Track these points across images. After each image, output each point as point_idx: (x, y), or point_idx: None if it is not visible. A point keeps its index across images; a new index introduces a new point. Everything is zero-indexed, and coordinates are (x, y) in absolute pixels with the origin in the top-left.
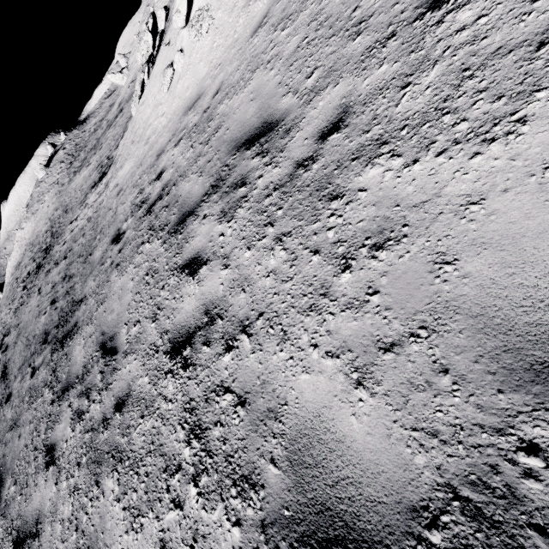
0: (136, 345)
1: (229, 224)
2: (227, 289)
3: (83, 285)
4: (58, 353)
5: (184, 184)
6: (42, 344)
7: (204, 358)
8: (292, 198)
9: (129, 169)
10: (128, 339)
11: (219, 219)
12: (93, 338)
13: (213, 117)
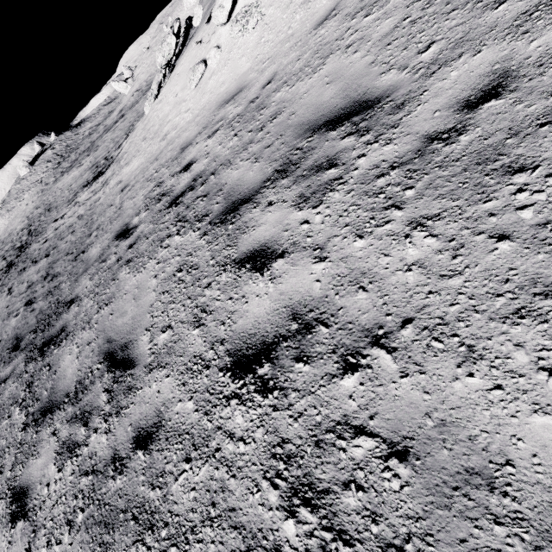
0: (168, 357)
1: (316, 209)
2: (330, 287)
3: (73, 284)
4: (36, 363)
5: (229, 171)
6: (11, 351)
7: (301, 380)
8: (430, 175)
9: (139, 165)
10: (152, 348)
11: (296, 205)
12: (94, 346)
13: (266, 105)
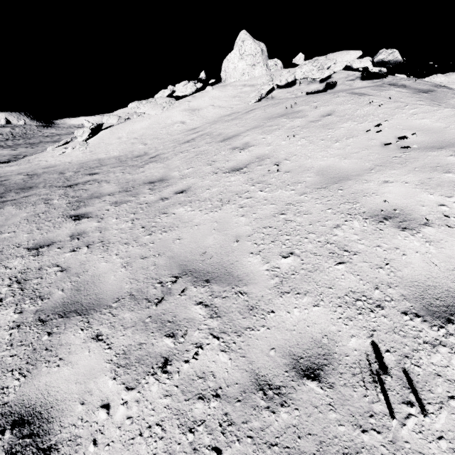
0: None
1: None
2: None
3: None
4: None
5: None
6: None
7: None
8: None
9: (11, 170)
10: None
11: None
12: None
13: (39, 176)
